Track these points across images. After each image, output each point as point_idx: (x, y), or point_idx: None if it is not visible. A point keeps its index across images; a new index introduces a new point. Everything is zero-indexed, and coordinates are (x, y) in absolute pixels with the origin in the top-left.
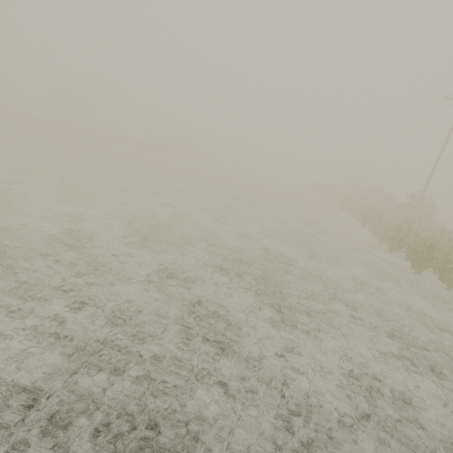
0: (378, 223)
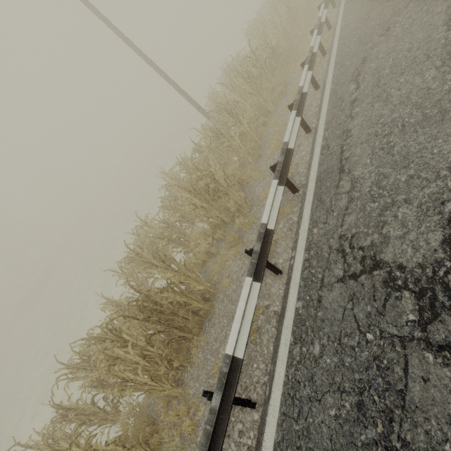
0: None
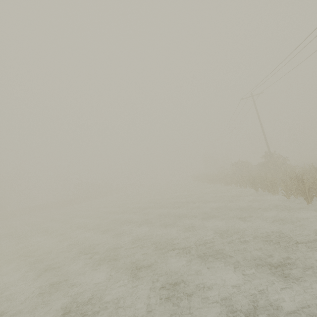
0: (270, 183)
